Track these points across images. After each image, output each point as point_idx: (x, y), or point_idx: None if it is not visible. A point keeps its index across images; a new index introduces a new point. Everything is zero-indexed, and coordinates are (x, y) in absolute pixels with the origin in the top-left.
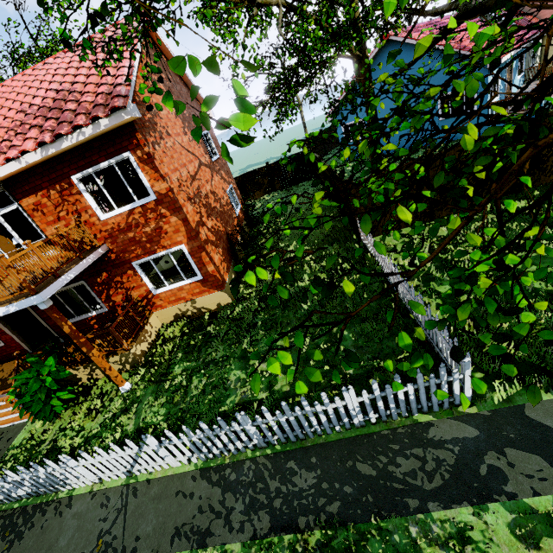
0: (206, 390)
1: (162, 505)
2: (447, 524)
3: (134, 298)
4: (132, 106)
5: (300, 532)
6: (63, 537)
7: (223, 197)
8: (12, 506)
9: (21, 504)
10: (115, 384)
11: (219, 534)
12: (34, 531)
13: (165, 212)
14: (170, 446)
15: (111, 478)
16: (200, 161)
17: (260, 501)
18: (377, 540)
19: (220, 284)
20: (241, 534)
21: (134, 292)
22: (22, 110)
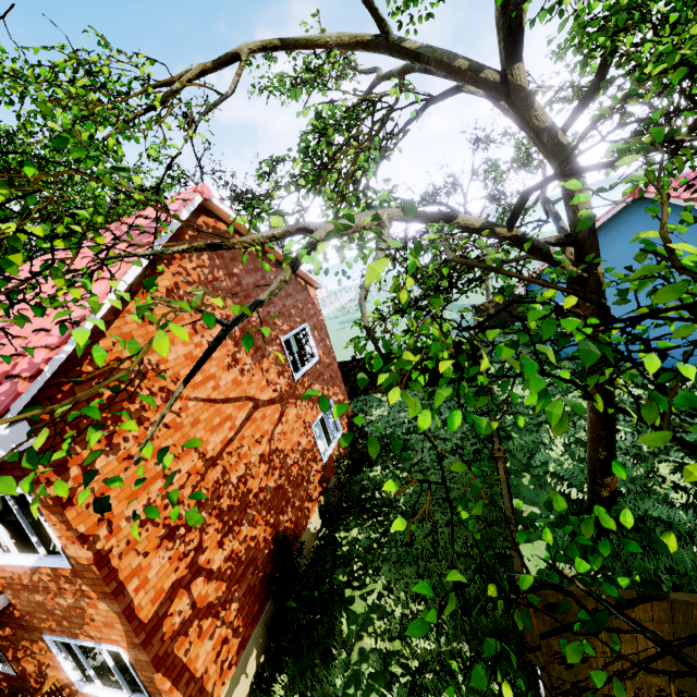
0: None
1: None
2: None
3: (39, 693)
4: (4, 436)
5: None
6: None
7: (297, 445)
8: None
9: None
10: None
11: None
12: None
13: (88, 589)
14: None
15: None
16: (258, 400)
17: None
18: None
19: None
20: None
21: (51, 670)
22: None
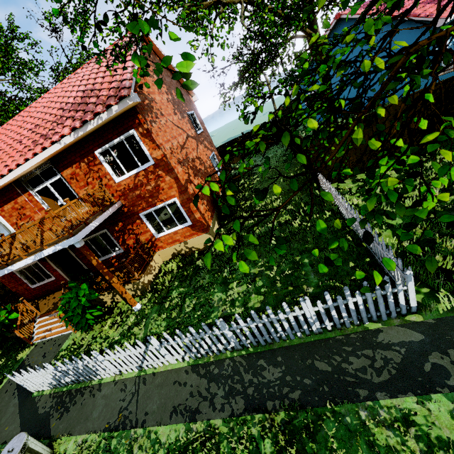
0: (196, 308)
1: (164, 390)
2: (393, 410)
3: (142, 241)
4: (134, 94)
5: (268, 413)
6: (95, 411)
7: (206, 161)
8: (62, 390)
9: (67, 388)
10: (130, 305)
11: (206, 412)
12: (77, 407)
13: (161, 173)
14: (168, 346)
15: (128, 371)
16: (188, 134)
17: (237, 389)
18: (331, 420)
19: (205, 228)
20: (222, 413)
21: (142, 237)
22: (61, 107)
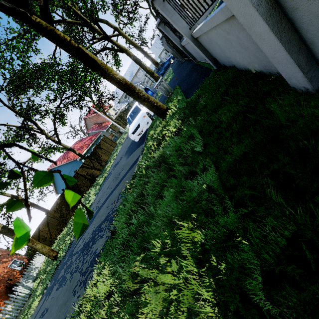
0: None
1: None
2: None
3: None
4: None
5: None
6: None
7: (3, 271)
8: None
9: None
10: None
11: None
12: None
13: None
14: None
15: None
16: None
17: None
18: None
19: None
20: None
21: None
22: None
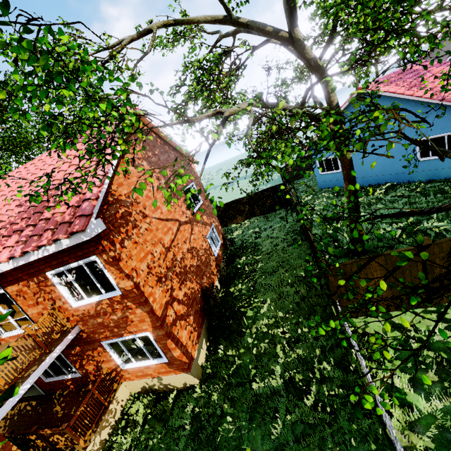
0: None
1: None
2: None
3: (102, 373)
4: (95, 223)
5: None
6: None
7: (202, 246)
8: None
9: None
10: None
11: None
12: None
13: (130, 304)
14: None
15: None
16: (180, 221)
17: None
18: None
19: (186, 367)
20: None
21: (104, 364)
22: (20, 204)
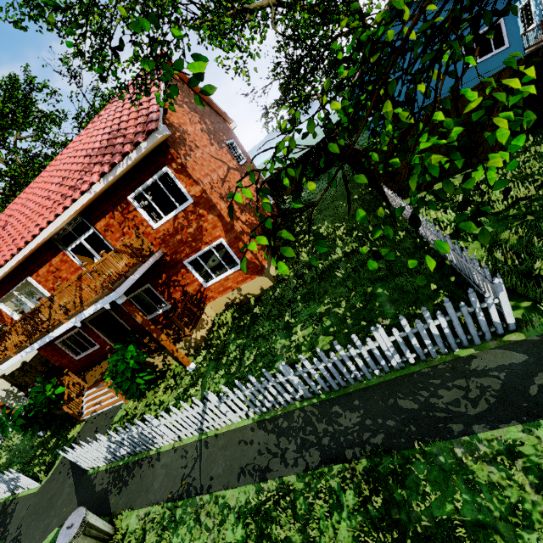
0: (257, 359)
1: (229, 452)
2: (494, 443)
3: (189, 293)
4: (163, 127)
5: (347, 462)
6: (156, 481)
7: (254, 195)
8: (118, 464)
9: (124, 461)
10: (183, 366)
11: (277, 469)
12: (136, 480)
13: (202, 212)
14: (228, 401)
15: (187, 436)
16: (229, 166)
17: (310, 441)
18: (421, 462)
19: (260, 269)
20: (295, 468)
21: (189, 288)
22: (88, 154)
